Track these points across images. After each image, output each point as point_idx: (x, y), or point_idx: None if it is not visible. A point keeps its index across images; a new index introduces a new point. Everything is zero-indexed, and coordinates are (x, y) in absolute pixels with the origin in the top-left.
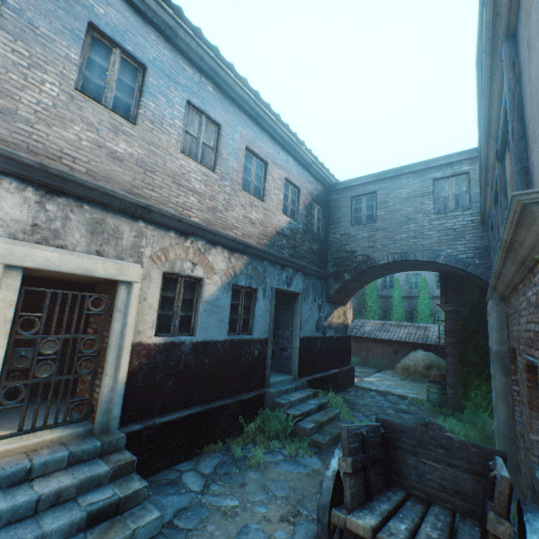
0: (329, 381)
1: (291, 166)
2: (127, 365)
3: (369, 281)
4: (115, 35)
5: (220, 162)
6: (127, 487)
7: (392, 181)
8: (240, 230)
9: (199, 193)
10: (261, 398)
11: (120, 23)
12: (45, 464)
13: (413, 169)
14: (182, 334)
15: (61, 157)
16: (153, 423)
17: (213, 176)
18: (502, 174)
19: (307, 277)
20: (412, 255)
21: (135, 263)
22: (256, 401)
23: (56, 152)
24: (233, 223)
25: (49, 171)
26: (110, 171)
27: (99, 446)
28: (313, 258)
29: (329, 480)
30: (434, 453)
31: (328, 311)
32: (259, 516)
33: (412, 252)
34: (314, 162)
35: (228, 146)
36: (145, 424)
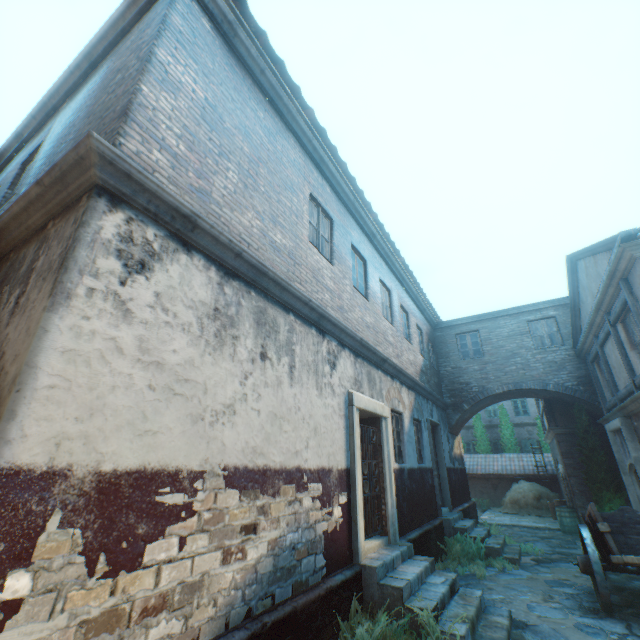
0: (466, 516)
1: (416, 312)
2: (394, 485)
3: (479, 410)
4: (357, 246)
5: (394, 318)
6: (447, 575)
7: (491, 321)
8: (408, 370)
9: (391, 344)
10: (442, 526)
11: (357, 238)
12: (396, 558)
13: (508, 313)
14: (399, 462)
15: (355, 331)
16: (409, 538)
17: (394, 329)
18: (616, 334)
19: (437, 408)
20: (524, 384)
21: (381, 402)
22: (440, 528)
23: (354, 328)
24: (405, 365)
25: (361, 342)
26: (367, 336)
27: (407, 549)
28: (437, 390)
29: (590, 544)
30: (634, 529)
31: (452, 441)
32: (528, 601)
33: (523, 381)
34: (428, 307)
35: (395, 305)
36: (405, 539)
